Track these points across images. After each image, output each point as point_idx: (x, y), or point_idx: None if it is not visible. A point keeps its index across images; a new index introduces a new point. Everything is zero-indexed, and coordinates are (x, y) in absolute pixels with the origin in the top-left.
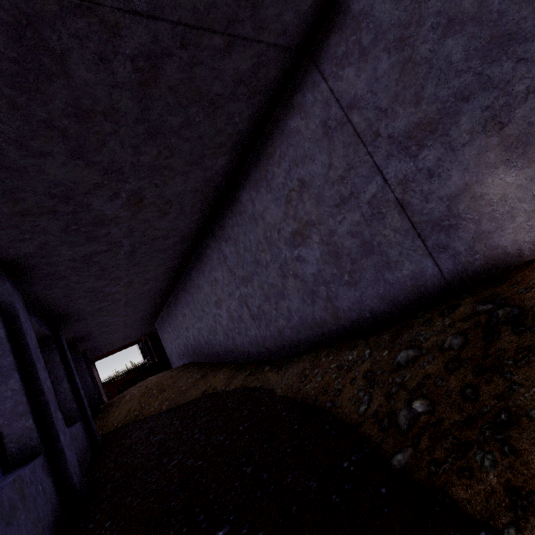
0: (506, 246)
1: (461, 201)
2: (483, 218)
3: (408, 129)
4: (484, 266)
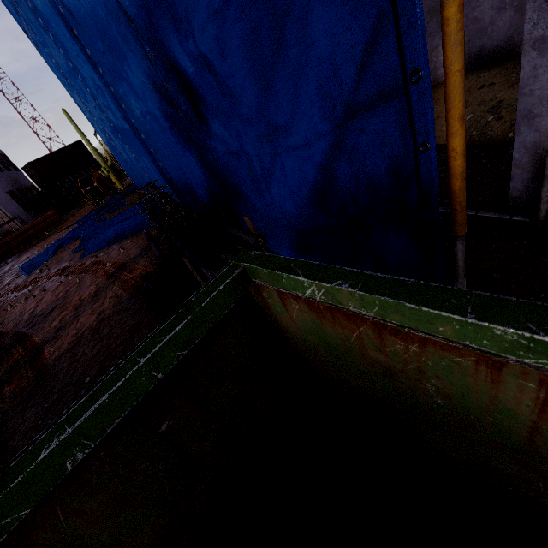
0: (440, 75)
1: (434, 52)
2: (438, 61)
3: (429, 8)
4: (431, 81)
